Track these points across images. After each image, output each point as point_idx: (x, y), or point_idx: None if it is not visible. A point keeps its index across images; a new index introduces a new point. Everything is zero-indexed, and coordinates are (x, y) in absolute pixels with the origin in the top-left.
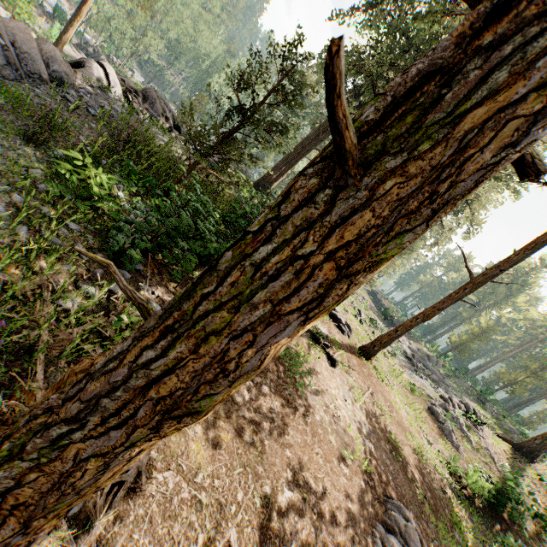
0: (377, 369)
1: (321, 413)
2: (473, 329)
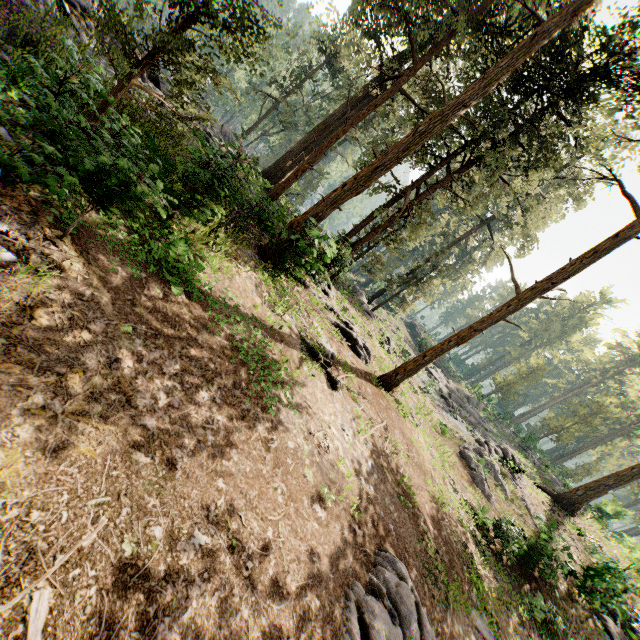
0: (400, 403)
1: (299, 440)
2: (521, 368)
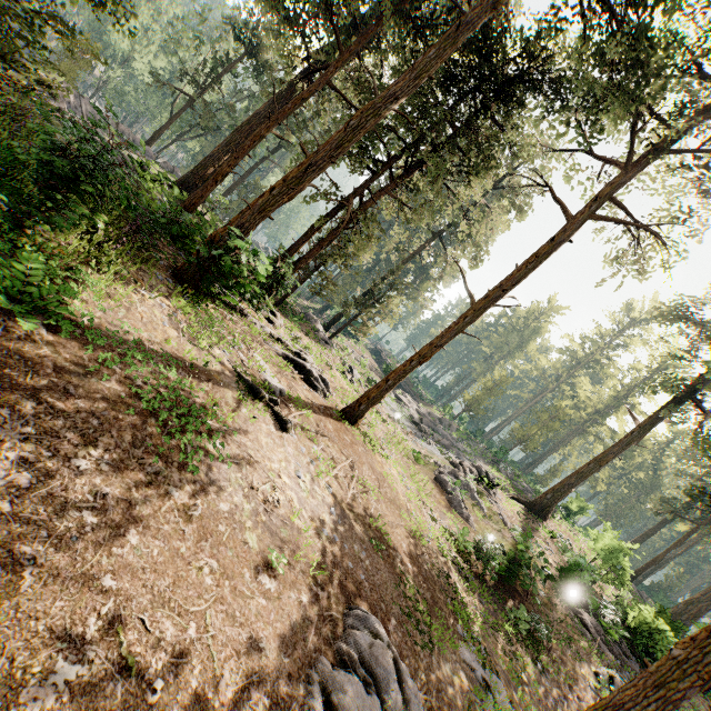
0: (367, 436)
1: (237, 499)
2: (487, 383)
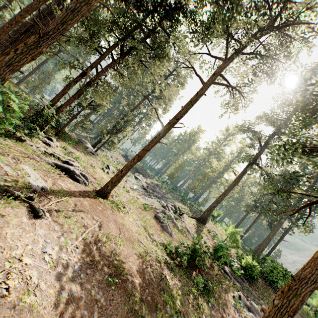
0: (115, 202)
1: None
2: (176, 165)
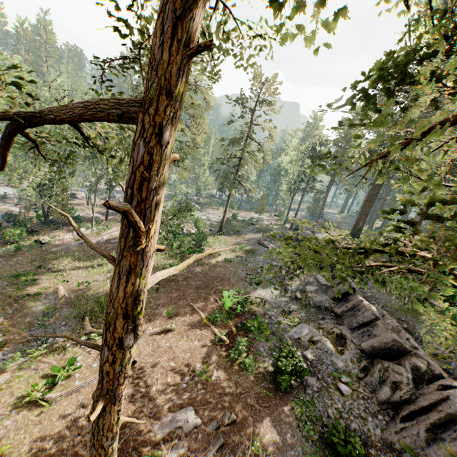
0: None
1: None
2: None
